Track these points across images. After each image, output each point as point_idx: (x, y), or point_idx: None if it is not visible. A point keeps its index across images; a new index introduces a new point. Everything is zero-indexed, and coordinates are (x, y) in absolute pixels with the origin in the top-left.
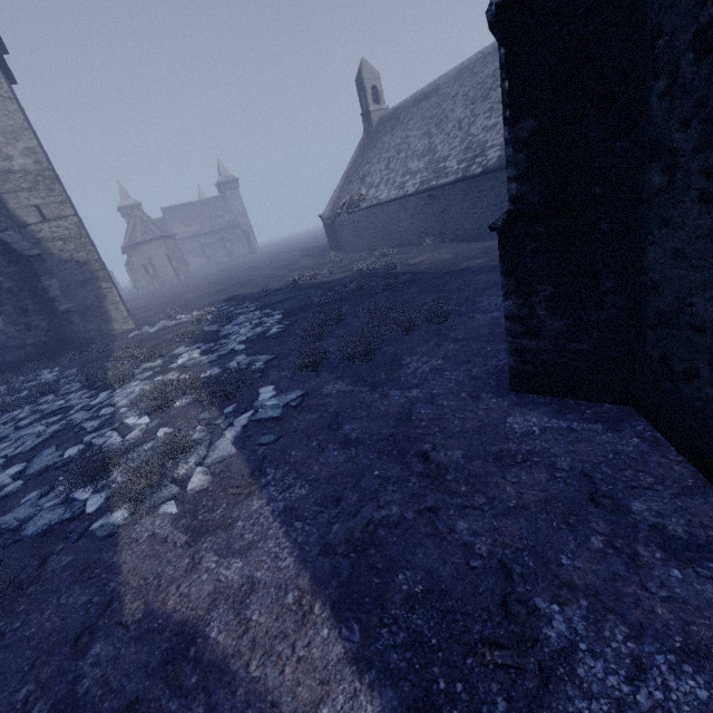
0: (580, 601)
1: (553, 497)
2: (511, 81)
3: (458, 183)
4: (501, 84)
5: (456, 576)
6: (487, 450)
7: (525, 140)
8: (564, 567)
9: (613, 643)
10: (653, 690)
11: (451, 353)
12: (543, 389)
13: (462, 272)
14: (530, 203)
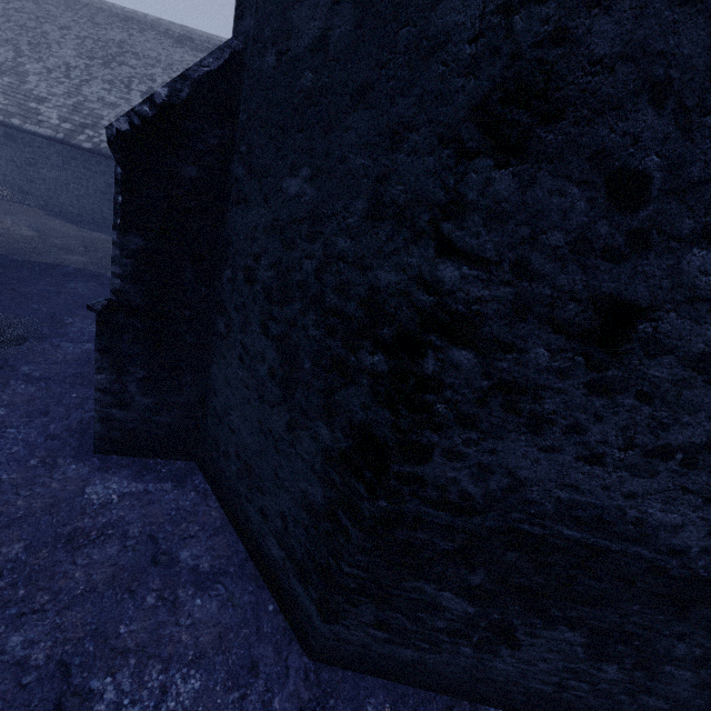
0: (131, 661)
1: (121, 569)
2: (126, 199)
3: (57, 143)
4: (115, 195)
5: (2, 708)
6: (58, 534)
7: (133, 251)
8: (122, 636)
9: (150, 683)
10: (170, 703)
11: (22, 399)
12: (127, 451)
13: (50, 269)
14: (133, 301)
